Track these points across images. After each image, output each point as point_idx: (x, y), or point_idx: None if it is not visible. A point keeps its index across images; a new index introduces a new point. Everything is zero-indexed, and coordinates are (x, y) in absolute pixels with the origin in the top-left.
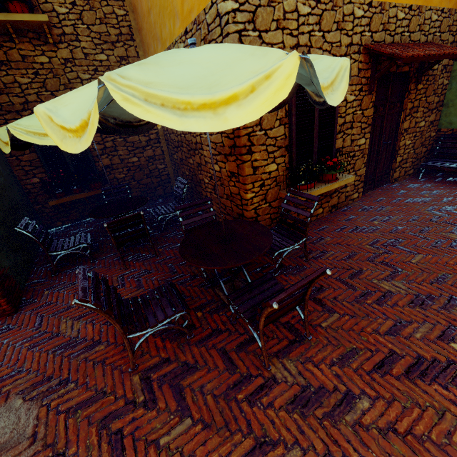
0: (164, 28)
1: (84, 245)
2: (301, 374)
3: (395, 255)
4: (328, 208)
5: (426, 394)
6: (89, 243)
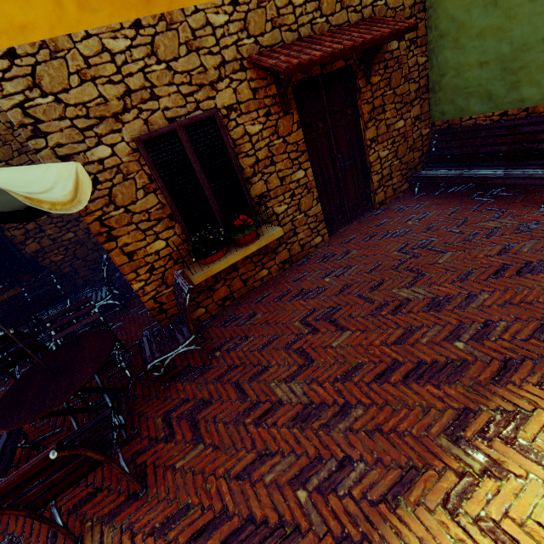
0: None
1: None
2: None
3: (320, 335)
4: (278, 266)
5: None
6: None
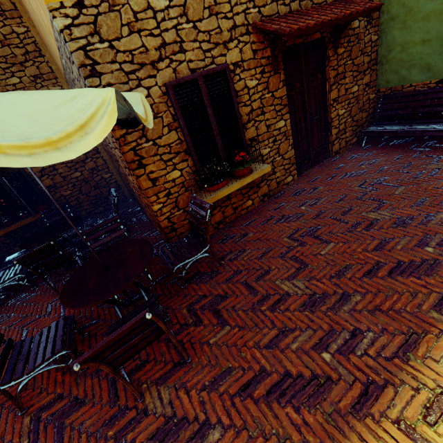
0: (50, 43)
1: (19, 276)
2: (171, 403)
3: (308, 247)
4: (259, 198)
5: (276, 419)
6: (24, 272)
